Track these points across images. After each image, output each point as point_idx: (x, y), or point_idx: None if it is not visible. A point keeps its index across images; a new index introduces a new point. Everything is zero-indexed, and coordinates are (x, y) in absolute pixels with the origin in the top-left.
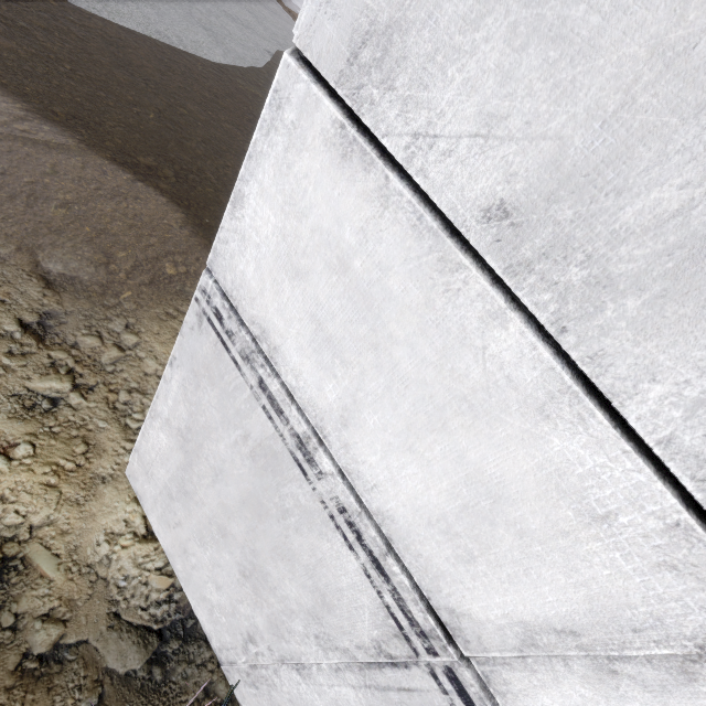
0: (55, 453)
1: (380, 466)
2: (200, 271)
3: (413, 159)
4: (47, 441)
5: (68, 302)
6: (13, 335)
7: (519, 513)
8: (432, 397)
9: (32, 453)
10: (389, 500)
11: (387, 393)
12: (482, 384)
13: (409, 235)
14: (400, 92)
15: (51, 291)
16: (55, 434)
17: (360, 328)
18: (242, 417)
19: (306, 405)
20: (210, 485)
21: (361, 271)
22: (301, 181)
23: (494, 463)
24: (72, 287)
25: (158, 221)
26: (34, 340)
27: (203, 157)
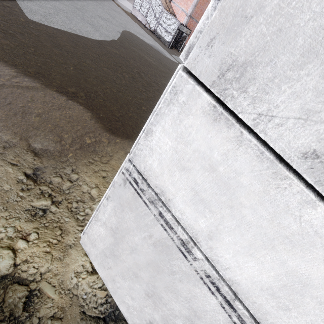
0: (47, 236)
1: (231, 259)
2: (101, 140)
3: (257, 125)
4: (43, 230)
5: (45, 162)
6: (23, 181)
7: (319, 293)
8: (266, 234)
9: (37, 237)
10: (237, 275)
11: (237, 228)
12: (298, 232)
13: (255, 160)
14: (251, 94)
15: (37, 157)
16: (46, 226)
17: (221, 197)
18: (148, 227)
19: (187, 227)
20: (128, 254)
21: (223, 172)
22: (188, 128)
23: (304, 269)
24: (46, 154)
25: (80, 118)
26: (32, 182)
27: (96, 85)
